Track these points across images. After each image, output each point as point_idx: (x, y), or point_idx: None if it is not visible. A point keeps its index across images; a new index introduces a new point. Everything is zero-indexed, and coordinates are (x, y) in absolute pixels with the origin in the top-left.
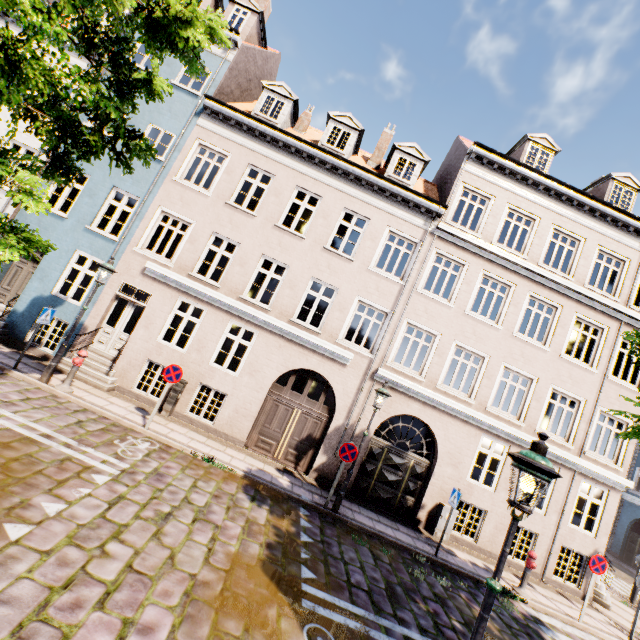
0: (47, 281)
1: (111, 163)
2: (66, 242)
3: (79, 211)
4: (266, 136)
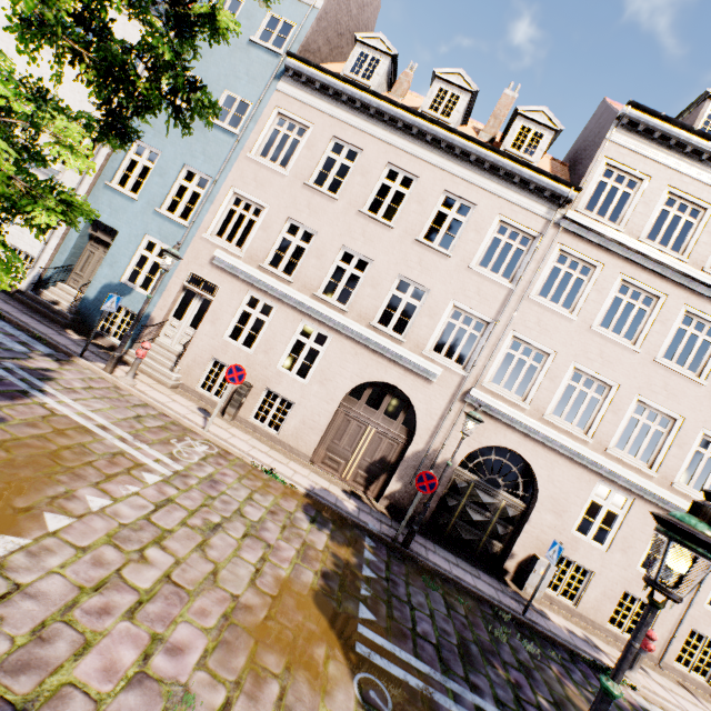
0: (116, 268)
1: (168, 121)
2: (136, 226)
3: (149, 192)
4: (355, 101)
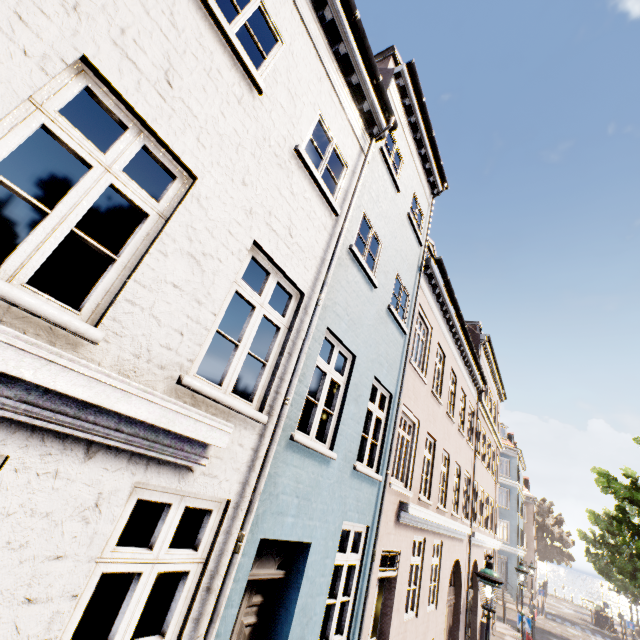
0: (309, 633)
1: None
2: (332, 513)
3: (346, 435)
4: (447, 312)
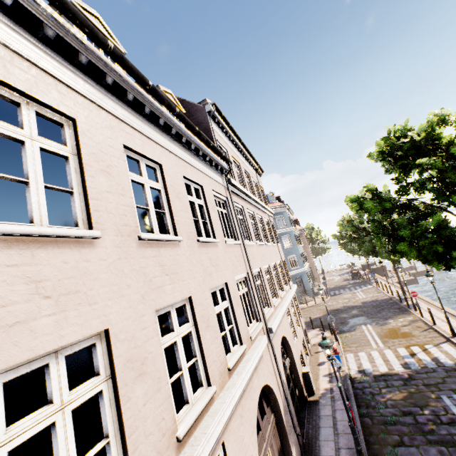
0: None
1: None
2: None
3: None
4: None
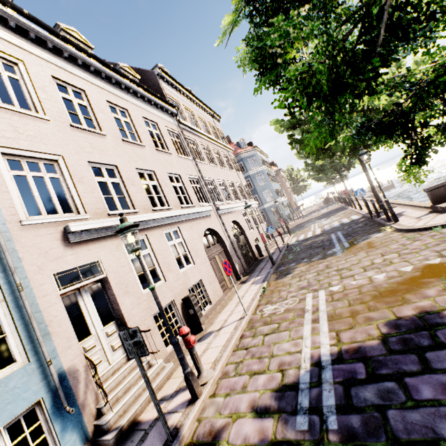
0: None
1: None
2: None
3: None
4: (45, 41)
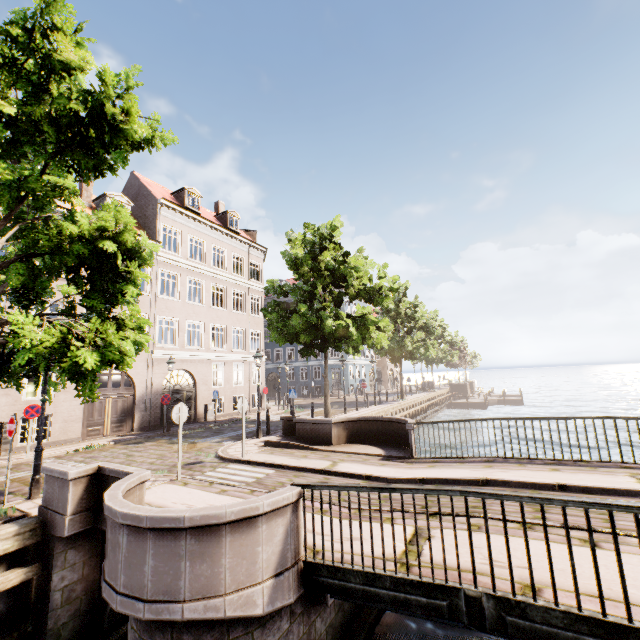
0: None
1: None
2: None
3: None
4: None
